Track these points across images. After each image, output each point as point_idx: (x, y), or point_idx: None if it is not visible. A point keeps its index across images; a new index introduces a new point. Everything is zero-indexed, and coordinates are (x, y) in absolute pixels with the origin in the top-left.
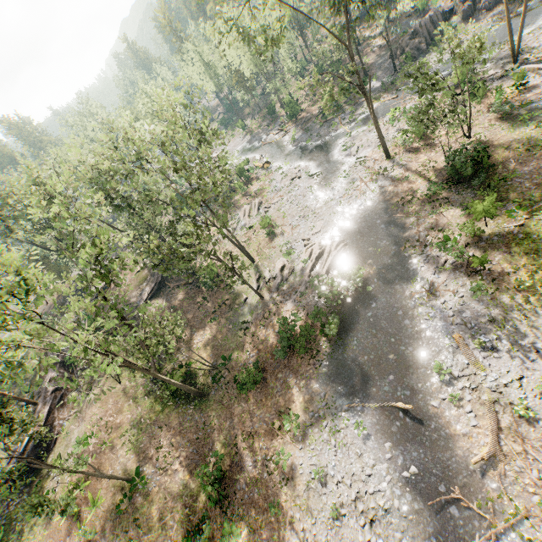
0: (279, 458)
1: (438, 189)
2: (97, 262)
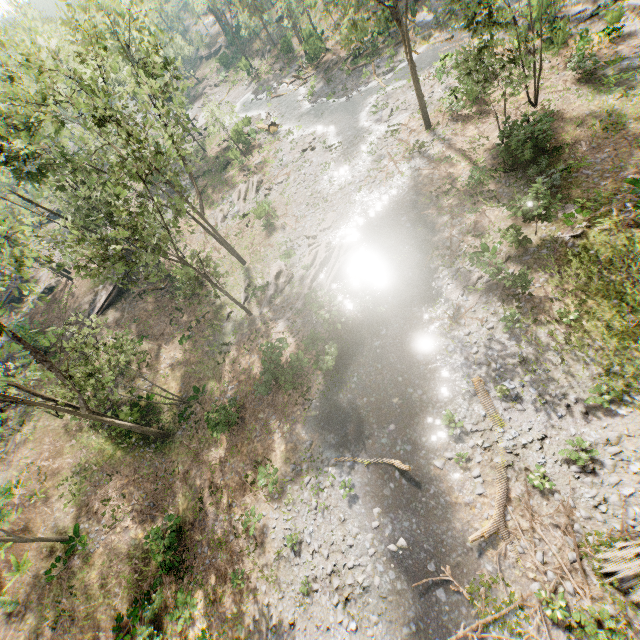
0: (248, 520)
1: (484, 177)
2: None
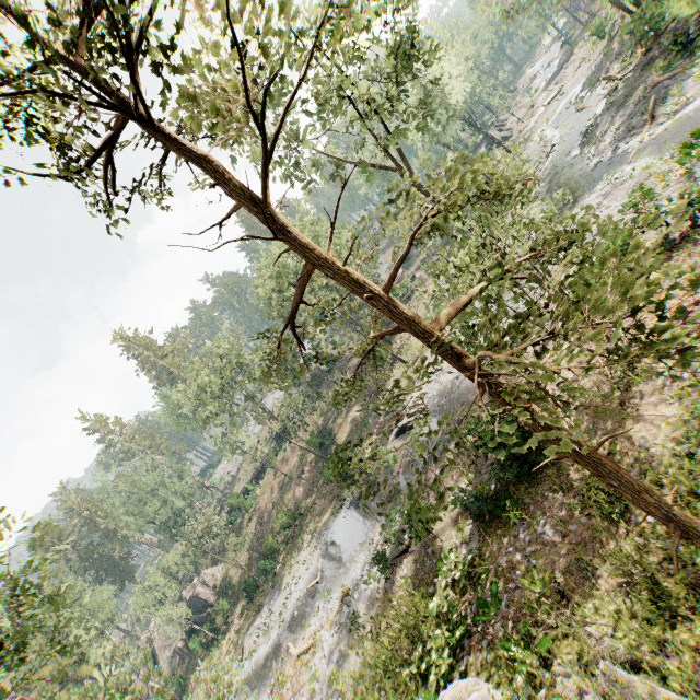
0: (303, 535)
1: None
2: (222, 388)
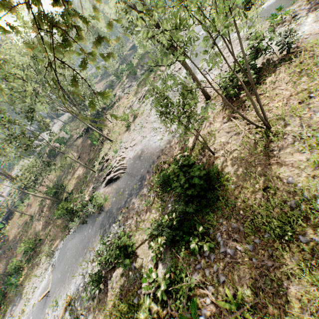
0: (40, 255)
1: None
2: None
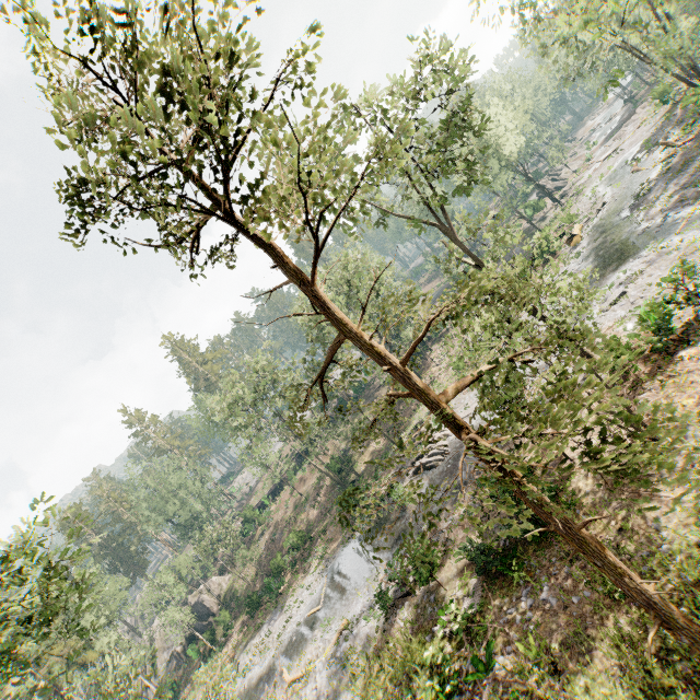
0: (311, 559)
1: None
2: (254, 402)
